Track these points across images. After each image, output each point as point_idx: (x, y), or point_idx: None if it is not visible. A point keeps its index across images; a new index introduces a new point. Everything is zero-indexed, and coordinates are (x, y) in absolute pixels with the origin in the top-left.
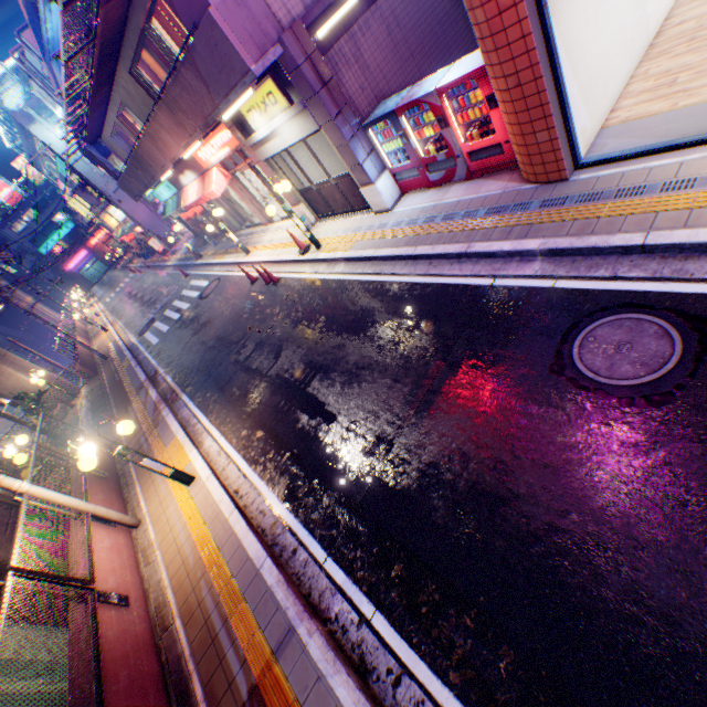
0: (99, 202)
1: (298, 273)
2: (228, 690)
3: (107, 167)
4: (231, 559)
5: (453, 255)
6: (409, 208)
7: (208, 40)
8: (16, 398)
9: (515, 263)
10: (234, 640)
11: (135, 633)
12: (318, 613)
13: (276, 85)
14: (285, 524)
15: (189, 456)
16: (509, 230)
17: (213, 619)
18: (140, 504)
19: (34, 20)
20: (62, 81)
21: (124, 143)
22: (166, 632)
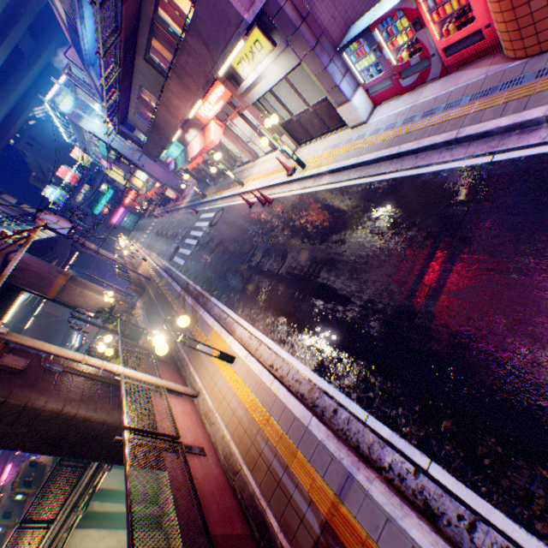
0: (130, 168)
1: (288, 192)
2: (300, 525)
3: (134, 139)
4: (279, 419)
5: (441, 144)
6: (383, 116)
7: (207, 3)
8: (97, 312)
9: (514, 136)
10: (297, 483)
11: (214, 476)
12: (370, 463)
13: (261, 32)
14: (320, 389)
15: (227, 342)
16: (503, 107)
17: (274, 466)
18: (195, 380)
19: (75, 40)
20: (97, 81)
21: (143, 119)
22: (236, 476)
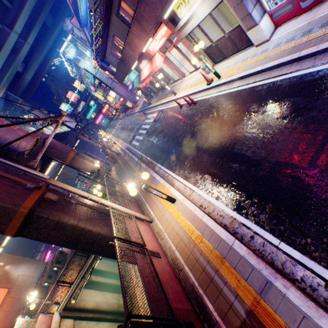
0: (106, 89)
1: (207, 95)
2: (229, 309)
3: (109, 70)
4: (209, 239)
5: None
6: (284, 33)
7: None
8: (91, 172)
9: None
10: (225, 282)
11: (167, 271)
12: (284, 275)
13: None
14: (239, 222)
15: (169, 190)
16: None
17: (207, 269)
18: (150, 212)
19: (75, 11)
20: (88, 35)
21: (114, 57)
22: (180, 272)
